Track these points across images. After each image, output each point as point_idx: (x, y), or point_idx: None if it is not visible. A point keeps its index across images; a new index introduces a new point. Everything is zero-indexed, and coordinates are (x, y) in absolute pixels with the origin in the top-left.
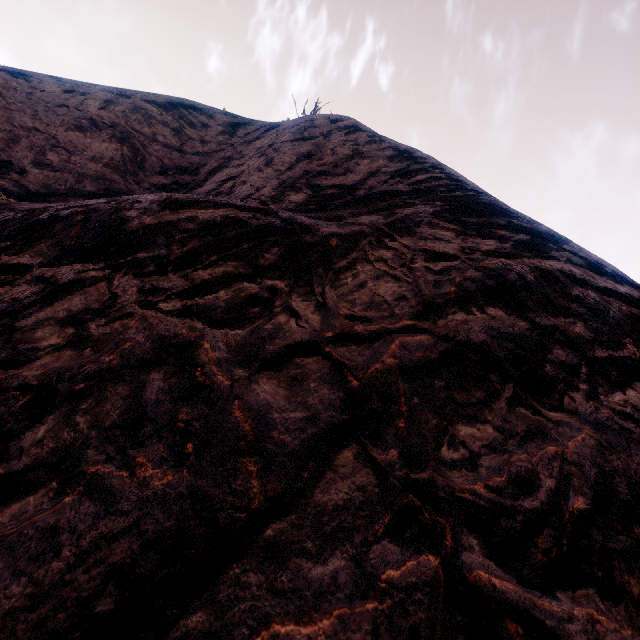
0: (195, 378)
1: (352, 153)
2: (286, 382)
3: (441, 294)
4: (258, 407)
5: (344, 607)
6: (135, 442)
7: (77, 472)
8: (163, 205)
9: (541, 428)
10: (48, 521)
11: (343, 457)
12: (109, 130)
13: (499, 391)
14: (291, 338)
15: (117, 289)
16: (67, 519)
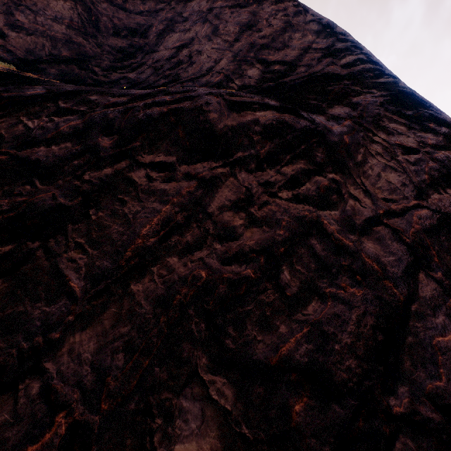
0: (334, 241)
1: (285, 25)
2: (376, 241)
3: (422, 181)
4: (373, 255)
5: None
6: (333, 276)
7: (322, 291)
8: (227, 109)
9: None
10: (331, 312)
11: (420, 277)
12: None
13: None
14: (364, 215)
15: (245, 183)
16: (337, 310)
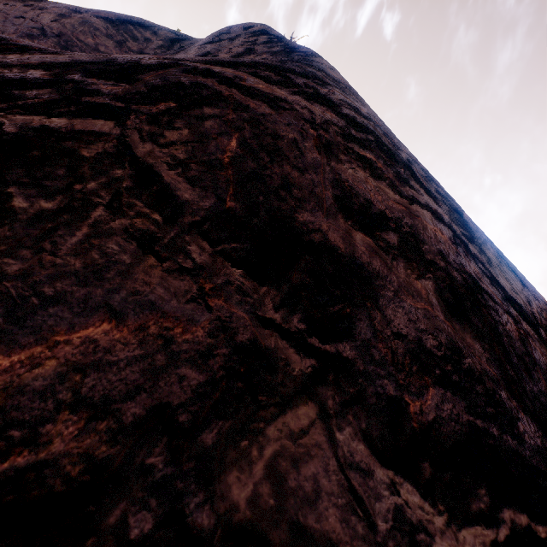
0: None
1: (244, 51)
2: None
3: (13, 62)
4: None
5: None
6: None
7: None
8: None
9: None
10: None
11: None
12: (55, 39)
13: None
14: None
15: None
16: None
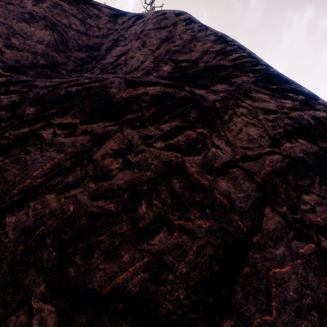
0: (192, 181)
1: (191, 38)
2: (230, 180)
3: (277, 133)
4: (225, 192)
5: (291, 262)
6: (185, 210)
7: (171, 223)
8: (126, 85)
9: None
10: (174, 242)
11: (266, 211)
12: (43, 21)
13: (314, 179)
14: (222, 159)
15: (128, 136)
16: (181, 241)
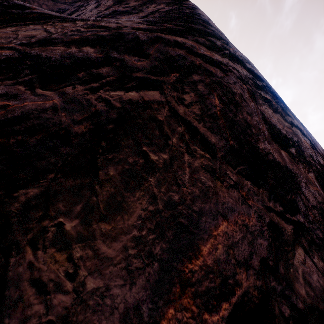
0: None
1: (147, 0)
2: None
3: (63, 38)
4: None
5: None
6: None
7: None
8: None
9: (18, 95)
10: None
11: None
12: None
13: (18, 77)
14: None
15: None
16: None
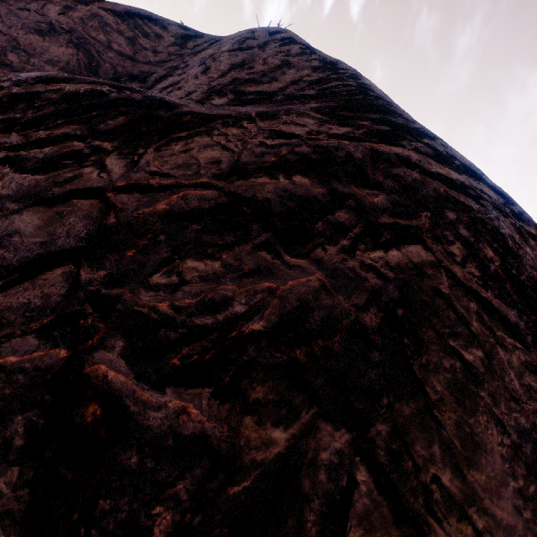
0: None
1: (281, 63)
2: (49, 216)
3: (258, 162)
4: (4, 231)
5: None
6: None
7: None
8: (40, 78)
9: (271, 269)
10: None
11: (52, 273)
12: (66, 35)
13: (252, 238)
14: (82, 185)
15: None
16: None
